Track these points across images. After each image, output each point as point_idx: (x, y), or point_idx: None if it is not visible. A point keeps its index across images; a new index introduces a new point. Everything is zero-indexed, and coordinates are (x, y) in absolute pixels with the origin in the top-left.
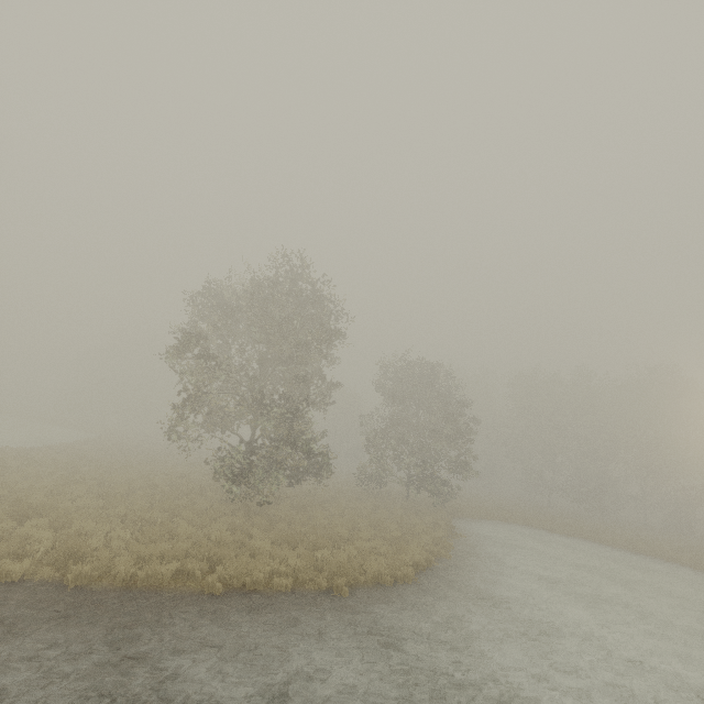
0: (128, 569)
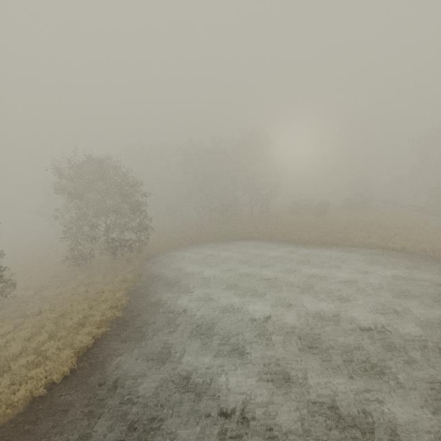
0: None
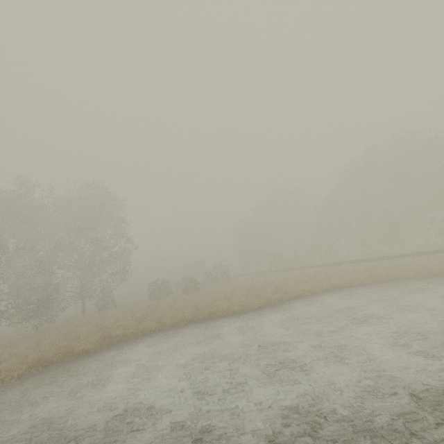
0: None
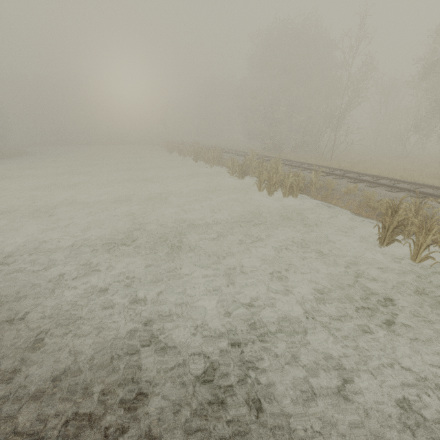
0: None
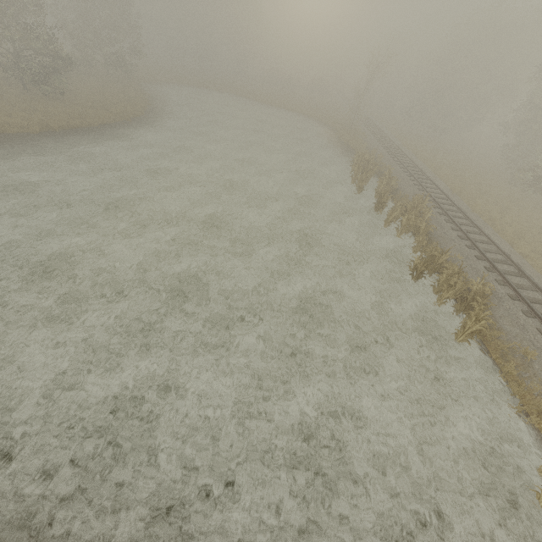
0: (66, 124)
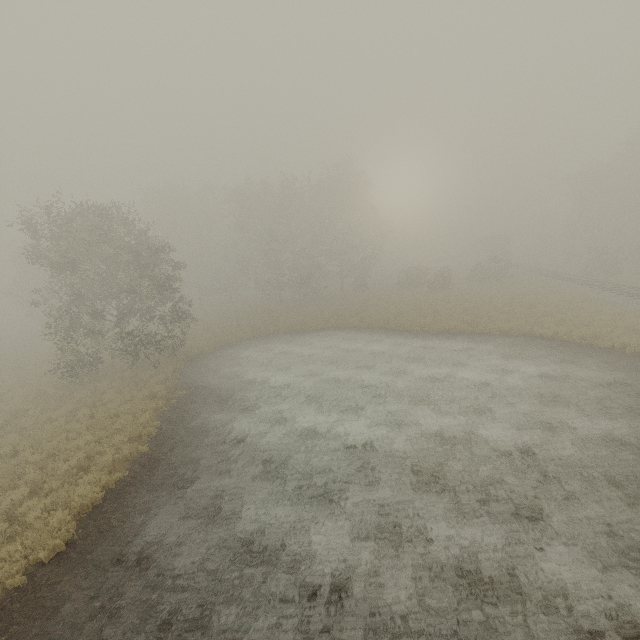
0: None
